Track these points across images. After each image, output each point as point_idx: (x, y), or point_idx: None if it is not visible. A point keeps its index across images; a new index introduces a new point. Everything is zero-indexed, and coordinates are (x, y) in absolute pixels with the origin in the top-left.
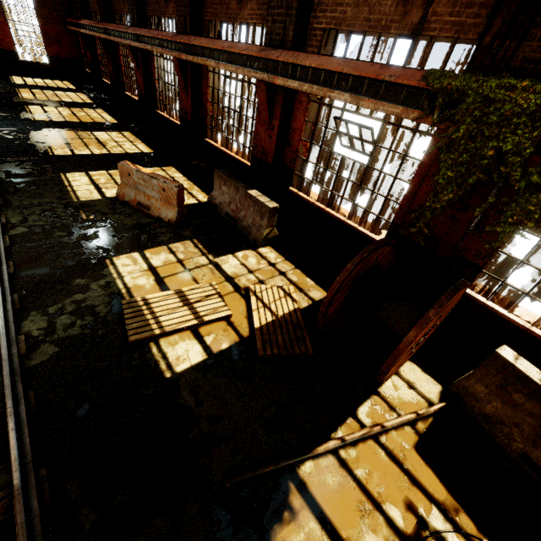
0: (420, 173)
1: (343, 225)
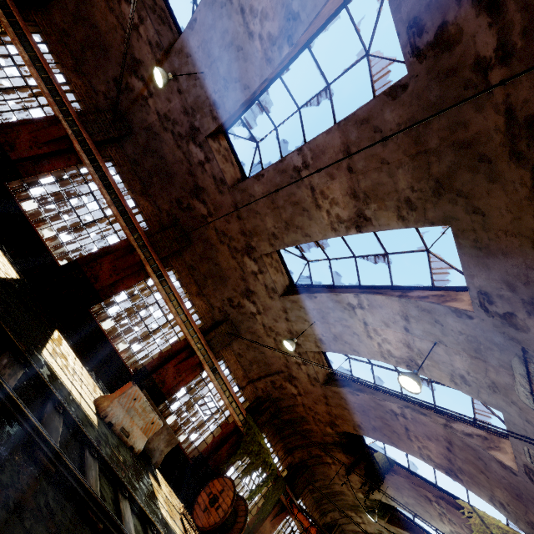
0: (221, 435)
1: (177, 446)
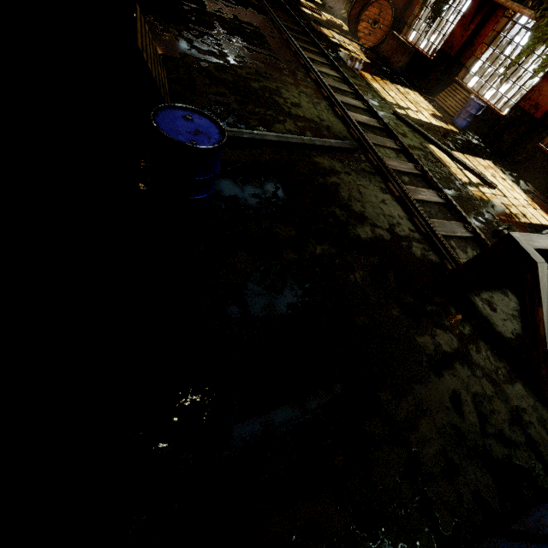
0: None
1: None
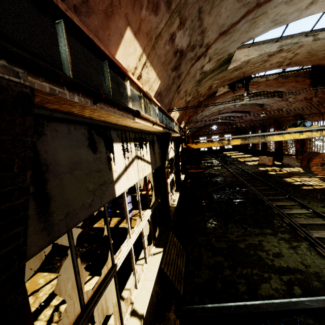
0: None
1: None
